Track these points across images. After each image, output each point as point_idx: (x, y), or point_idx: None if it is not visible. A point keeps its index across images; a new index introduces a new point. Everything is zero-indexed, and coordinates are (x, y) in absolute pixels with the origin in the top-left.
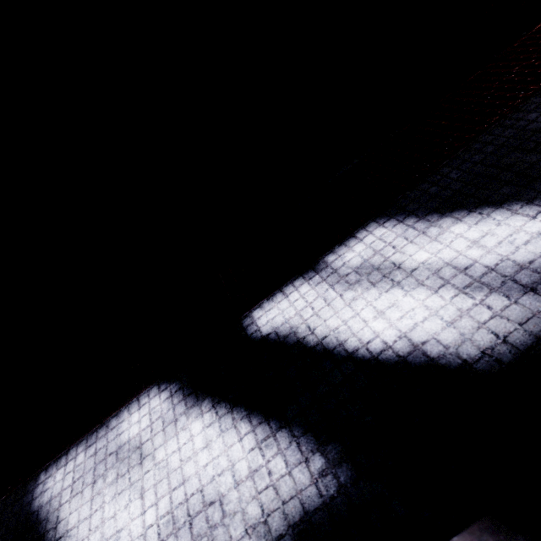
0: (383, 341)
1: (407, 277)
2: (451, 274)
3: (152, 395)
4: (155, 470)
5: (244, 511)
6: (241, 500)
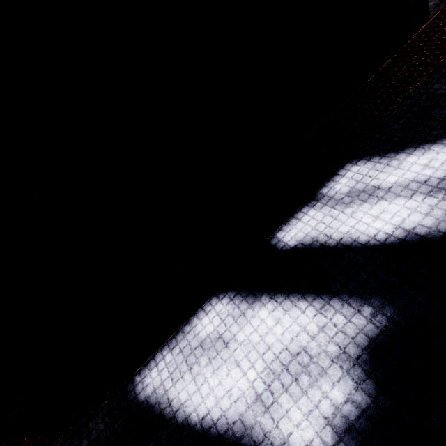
0: (385, 233)
1: (386, 193)
2: (417, 186)
3: (214, 303)
4: (242, 347)
5: (326, 351)
6: (320, 345)
